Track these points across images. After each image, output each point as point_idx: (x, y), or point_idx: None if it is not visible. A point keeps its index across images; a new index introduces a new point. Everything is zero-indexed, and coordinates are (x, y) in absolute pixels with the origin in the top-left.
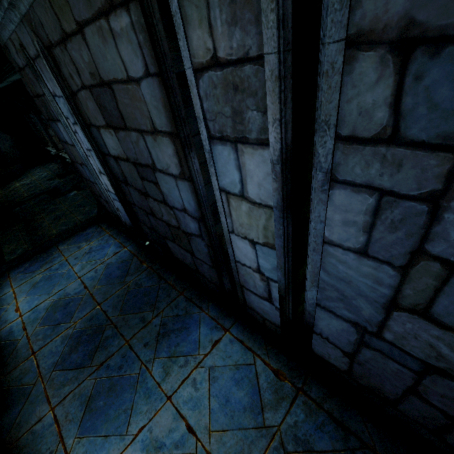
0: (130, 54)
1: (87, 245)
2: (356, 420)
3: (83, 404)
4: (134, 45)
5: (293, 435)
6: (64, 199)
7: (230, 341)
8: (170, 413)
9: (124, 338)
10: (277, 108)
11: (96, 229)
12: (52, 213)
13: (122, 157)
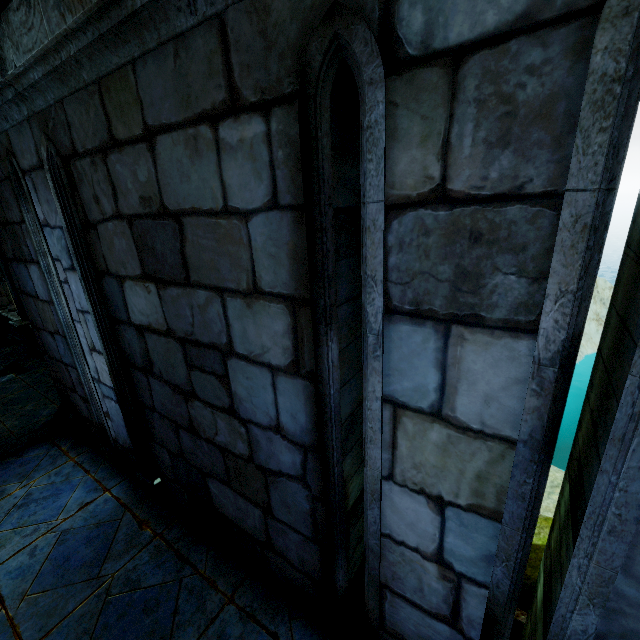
0: (246, 175)
1: (22, 488)
2: None
3: None
4: (260, 163)
5: None
6: None
7: None
8: None
9: None
10: (573, 273)
11: (48, 451)
12: None
13: (157, 328)
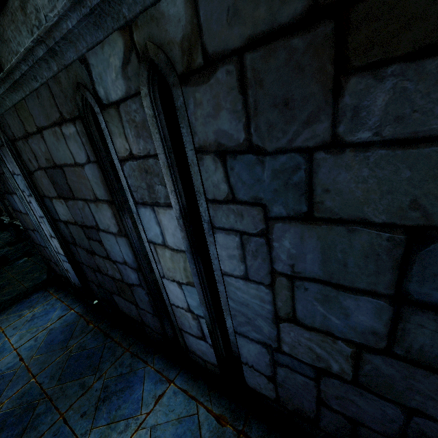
0: (77, 148)
1: (30, 312)
2: None
3: None
4: (79, 143)
5: None
6: (12, 267)
7: (174, 393)
8: None
9: (59, 412)
10: (171, 183)
11: (43, 294)
12: None
13: (71, 222)
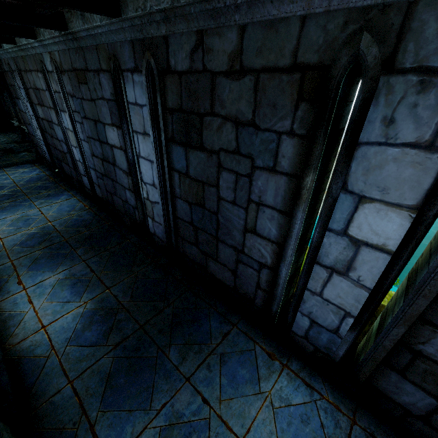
0: (43, 83)
1: (22, 170)
2: (102, 214)
3: (0, 208)
4: (43, 81)
5: (78, 215)
6: (16, 156)
7: (74, 199)
8: (37, 211)
9: (27, 196)
10: (65, 103)
11: (31, 165)
12: (4, 161)
13: (44, 118)
